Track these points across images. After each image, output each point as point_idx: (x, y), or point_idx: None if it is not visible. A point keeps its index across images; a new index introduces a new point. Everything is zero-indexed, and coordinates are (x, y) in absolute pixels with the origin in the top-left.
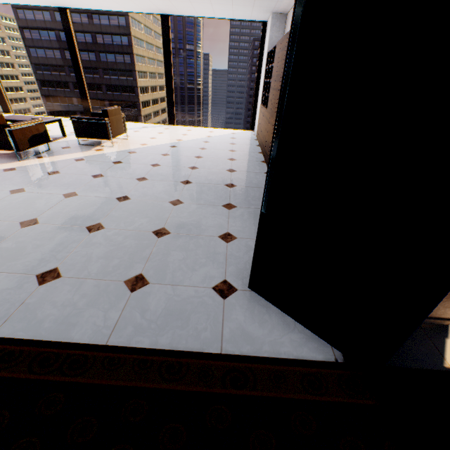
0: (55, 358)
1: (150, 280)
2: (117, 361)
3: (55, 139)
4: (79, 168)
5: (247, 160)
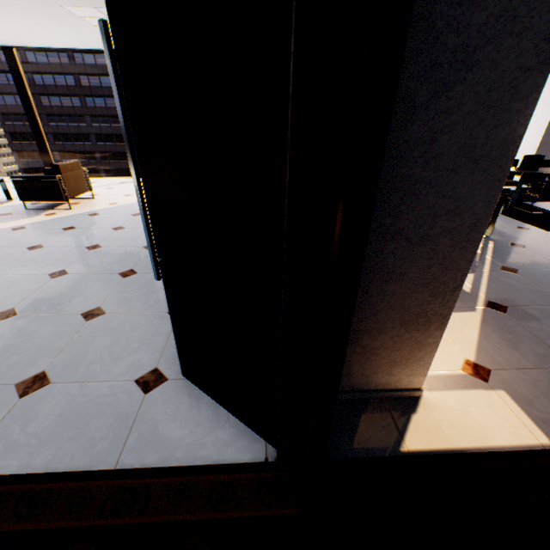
0: None
1: (53, 378)
2: None
3: None
4: (14, 239)
5: None
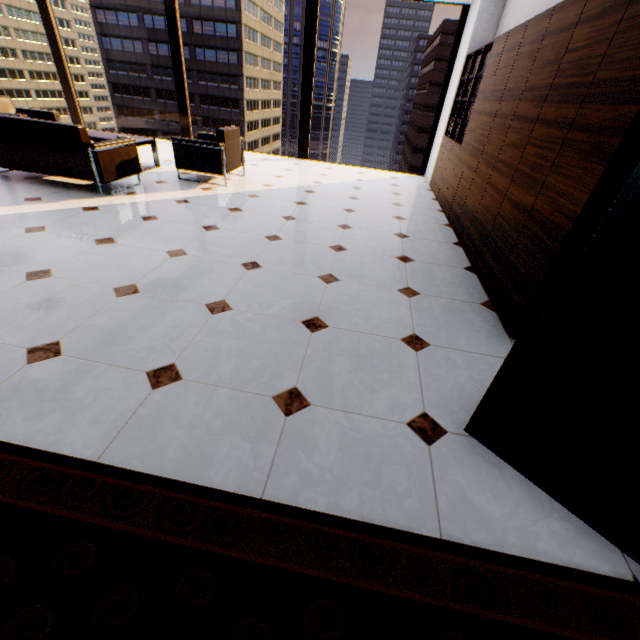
0: (192, 511)
1: (310, 399)
2: (283, 529)
3: (146, 169)
4: (184, 214)
5: (423, 221)
